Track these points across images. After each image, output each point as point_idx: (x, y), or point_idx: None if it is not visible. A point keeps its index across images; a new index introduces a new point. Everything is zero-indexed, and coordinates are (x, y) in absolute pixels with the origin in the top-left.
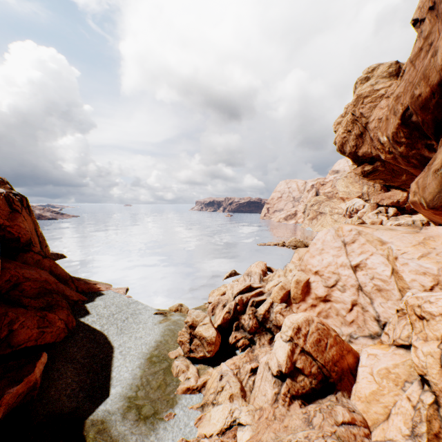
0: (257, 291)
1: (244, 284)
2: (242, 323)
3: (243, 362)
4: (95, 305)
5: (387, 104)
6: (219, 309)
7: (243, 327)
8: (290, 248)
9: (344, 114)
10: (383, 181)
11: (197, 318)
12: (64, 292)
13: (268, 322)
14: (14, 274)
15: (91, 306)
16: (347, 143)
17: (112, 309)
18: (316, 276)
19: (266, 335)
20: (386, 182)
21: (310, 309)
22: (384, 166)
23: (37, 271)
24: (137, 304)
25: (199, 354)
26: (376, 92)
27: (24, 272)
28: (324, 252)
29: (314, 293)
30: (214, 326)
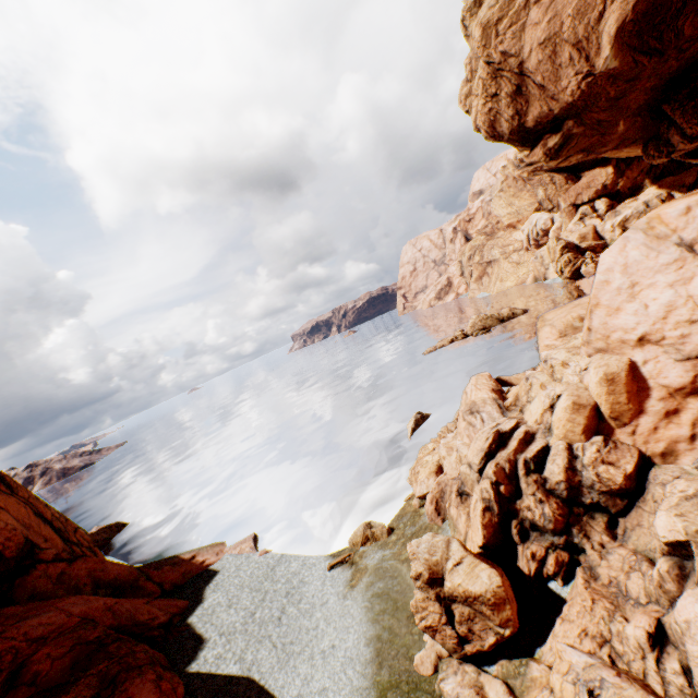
0: (520, 437)
1: (483, 435)
2: (529, 519)
3: (604, 619)
4: (209, 611)
5: (543, 11)
6: (455, 505)
7: (535, 527)
8: (478, 335)
9: (471, 75)
10: (583, 155)
11: (434, 555)
12: (135, 619)
13: (585, 492)
14: (2, 649)
15: (201, 618)
16: (499, 119)
17: (245, 601)
18: (646, 348)
19: (595, 522)
20: (591, 152)
21: (666, 424)
22: (582, 123)
23: (59, 608)
24: (285, 562)
25: (485, 641)
26: (512, 3)
27: (27, 629)
28: (640, 289)
29: (660, 387)
30: (477, 555)
